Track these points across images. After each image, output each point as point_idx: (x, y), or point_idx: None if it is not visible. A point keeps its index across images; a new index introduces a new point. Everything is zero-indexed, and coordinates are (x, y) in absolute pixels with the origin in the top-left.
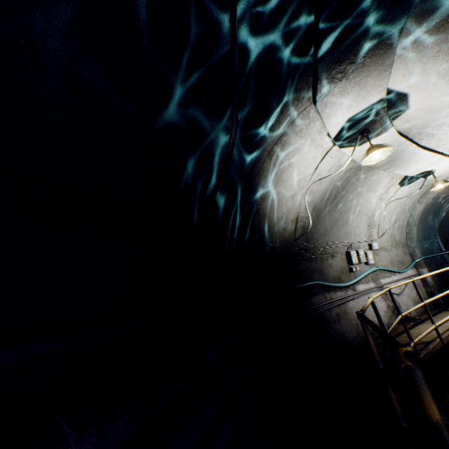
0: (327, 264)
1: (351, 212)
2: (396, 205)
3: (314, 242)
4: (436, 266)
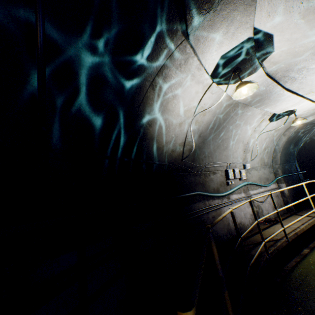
0: (209, 178)
1: (230, 140)
2: (266, 136)
3: (200, 162)
4: (292, 182)
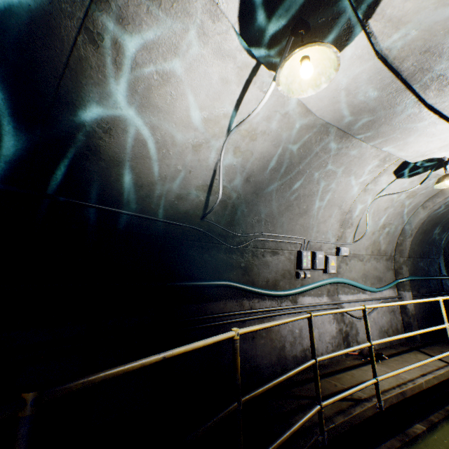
0: (263, 261)
1: (315, 200)
2: (389, 205)
3: (246, 228)
4: (428, 292)
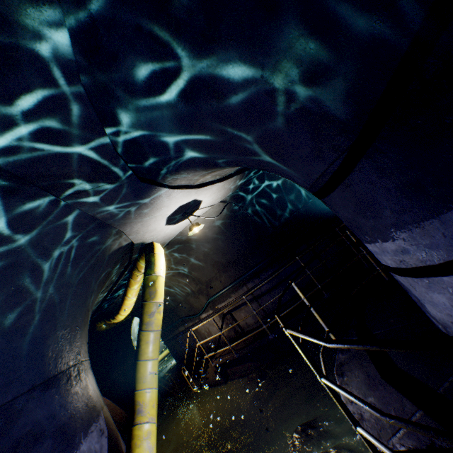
0: None
1: None
2: None
3: None
4: None
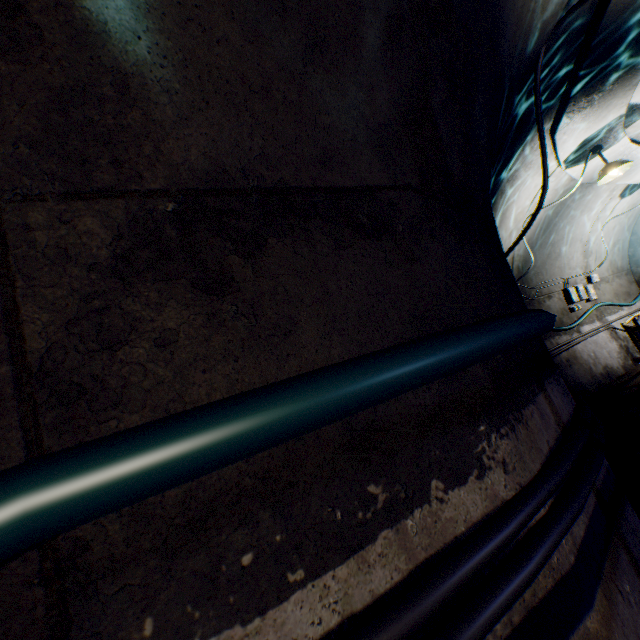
0: (545, 306)
1: (563, 242)
2: (615, 224)
3: (528, 283)
4: None
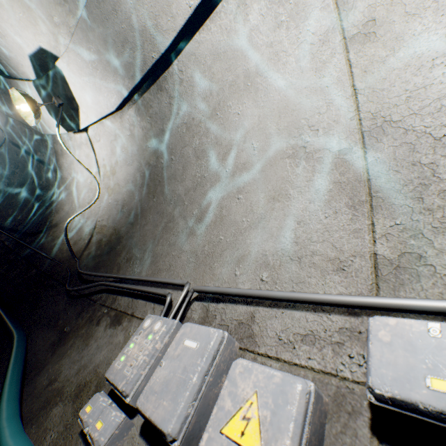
0: (90, 332)
1: (213, 186)
2: None
3: (112, 273)
4: None
